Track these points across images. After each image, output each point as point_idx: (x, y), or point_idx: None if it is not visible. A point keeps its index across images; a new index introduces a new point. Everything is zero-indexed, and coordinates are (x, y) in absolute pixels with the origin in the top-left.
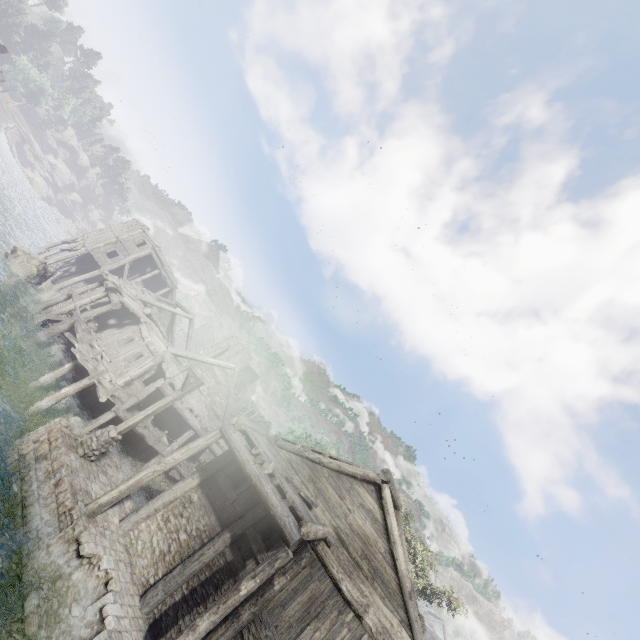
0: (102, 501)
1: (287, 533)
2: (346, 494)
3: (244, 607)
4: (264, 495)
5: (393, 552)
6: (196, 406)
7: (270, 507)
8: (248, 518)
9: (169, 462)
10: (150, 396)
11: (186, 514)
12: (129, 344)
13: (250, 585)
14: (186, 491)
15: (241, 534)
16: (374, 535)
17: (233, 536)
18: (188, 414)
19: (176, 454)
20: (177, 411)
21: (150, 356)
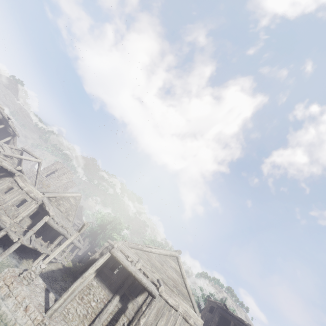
0: (55, 308)
1: (154, 293)
2: (164, 263)
3: (133, 325)
4: (140, 279)
5: (185, 282)
6: (63, 222)
7: (144, 284)
8: (125, 286)
9: (87, 276)
10: (33, 223)
11: (92, 293)
12: (11, 192)
13: (144, 320)
14: (89, 281)
15: (123, 294)
16: (177, 277)
17: (120, 296)
18: (61, 229)
19: (90, 271)
20: (55, 229)
21: (32, 201)
